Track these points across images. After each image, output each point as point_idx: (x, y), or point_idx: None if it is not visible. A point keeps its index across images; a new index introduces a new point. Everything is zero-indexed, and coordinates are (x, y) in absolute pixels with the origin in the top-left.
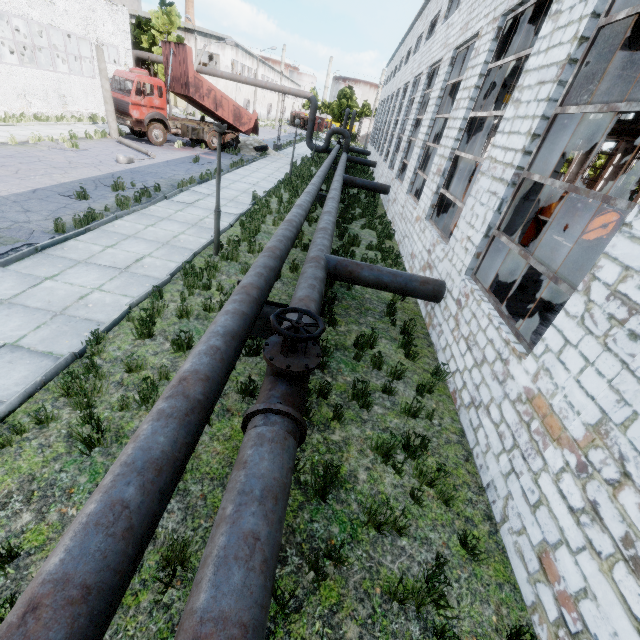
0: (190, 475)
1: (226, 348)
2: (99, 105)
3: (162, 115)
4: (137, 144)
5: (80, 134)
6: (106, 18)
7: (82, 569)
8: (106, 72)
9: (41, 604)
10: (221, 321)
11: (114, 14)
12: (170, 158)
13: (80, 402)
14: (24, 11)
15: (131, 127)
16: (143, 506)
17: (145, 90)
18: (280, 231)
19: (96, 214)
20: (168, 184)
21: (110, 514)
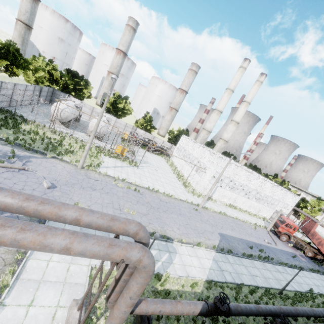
0: (246, 322)
1: (268, 311)
2: (269, 215)
3: (290, 234)
4: (274, 236)
5: (257, 223)
6: (290, 198)
7: (242, 307)
8: (278, 215)
9: (239, 305)
10: (270, 306)
11: (294, 197)
12: (283, 249)
13: (236, 292)
14: (266, 192)
15: (275, 231)
16: (248, 311)
17: (289, 226)
18: (305, 308)
19: (252, 256)
20: (276, 259)
21: (245, 307)
